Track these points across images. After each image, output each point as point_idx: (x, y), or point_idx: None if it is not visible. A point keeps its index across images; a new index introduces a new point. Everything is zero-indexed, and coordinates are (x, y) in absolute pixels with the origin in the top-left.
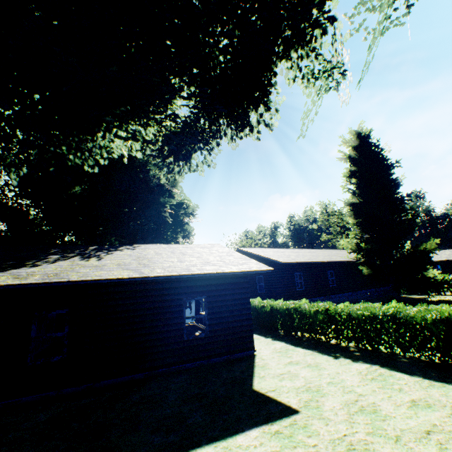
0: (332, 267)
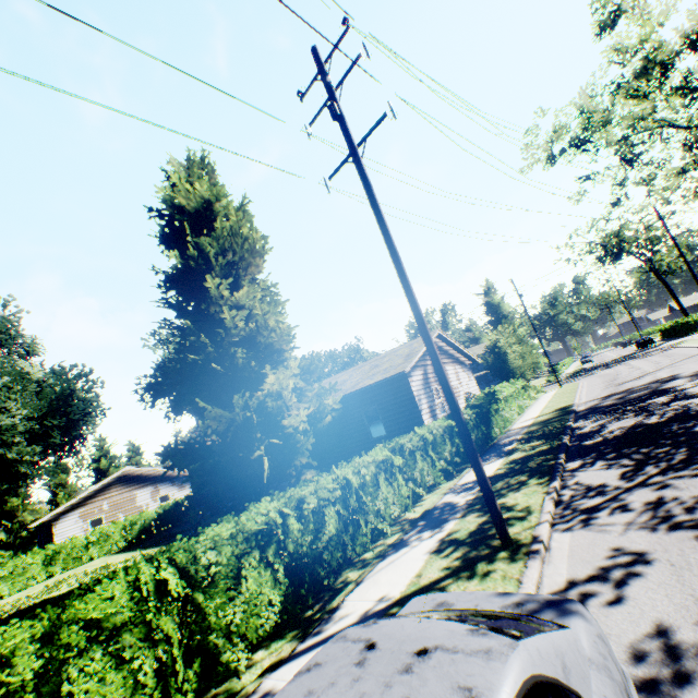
0: None
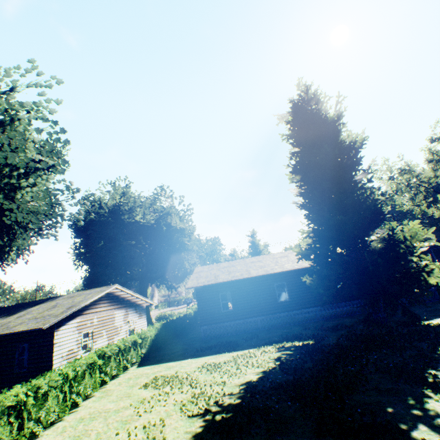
0: (285, 277)
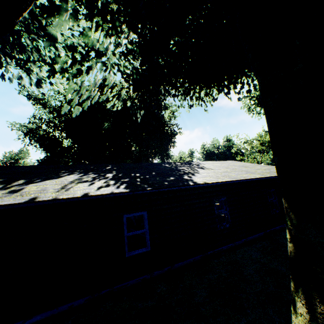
0: None
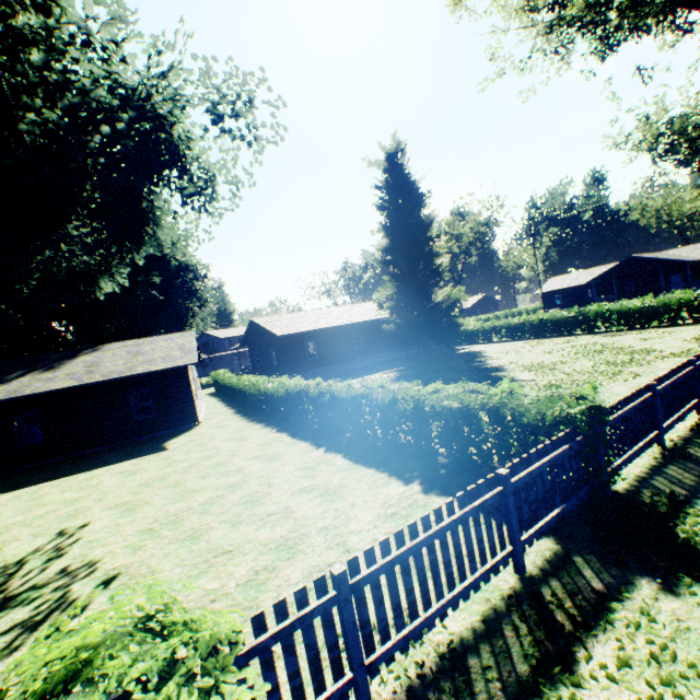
0: (361, 328)
